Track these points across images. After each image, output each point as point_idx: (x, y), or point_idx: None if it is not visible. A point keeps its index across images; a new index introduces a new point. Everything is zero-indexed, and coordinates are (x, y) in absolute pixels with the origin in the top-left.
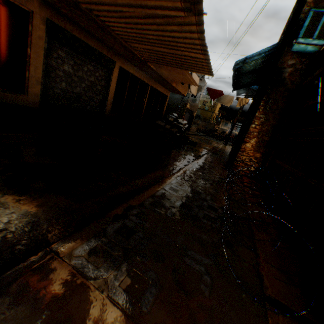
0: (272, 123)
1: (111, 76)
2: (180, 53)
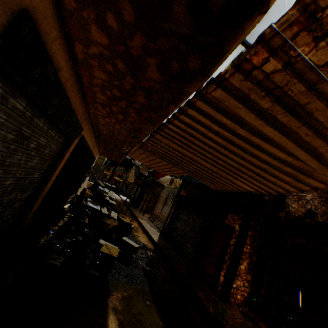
0: (258, 243)
1: (66, 150)
2: (226, 176)
